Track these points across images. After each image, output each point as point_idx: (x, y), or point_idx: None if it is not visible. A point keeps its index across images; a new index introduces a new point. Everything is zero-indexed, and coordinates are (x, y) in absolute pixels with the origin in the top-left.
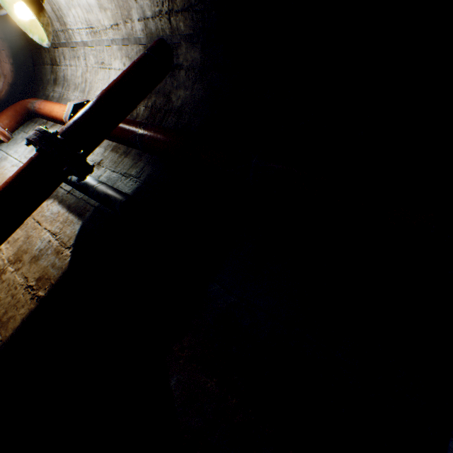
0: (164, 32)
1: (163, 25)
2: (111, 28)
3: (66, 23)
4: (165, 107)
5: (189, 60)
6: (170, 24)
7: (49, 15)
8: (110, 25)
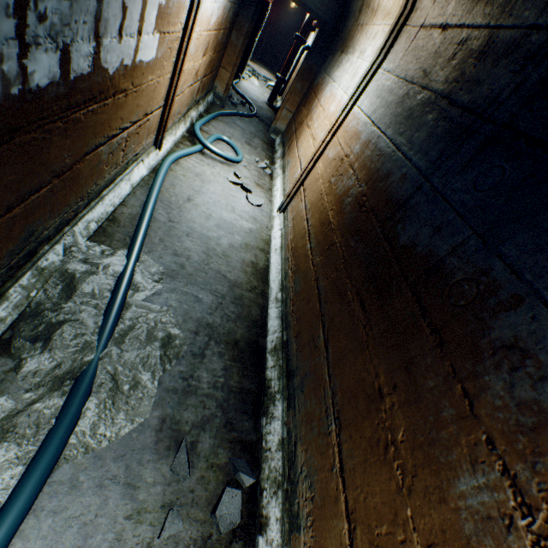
0: None
1: None
2: None
3: None
4: None
5: None
6: None
7: None
8: None
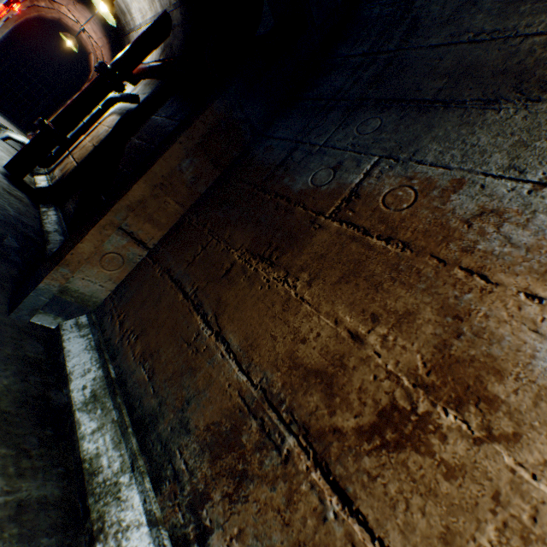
0: (168, 6)
1: (166, 2)
2: (149, 11)
3: (132, 14)
4: (170, 54)
5: (178, 20)
6: (168, 0)
7: (124, 11)
8: (149, 9)
